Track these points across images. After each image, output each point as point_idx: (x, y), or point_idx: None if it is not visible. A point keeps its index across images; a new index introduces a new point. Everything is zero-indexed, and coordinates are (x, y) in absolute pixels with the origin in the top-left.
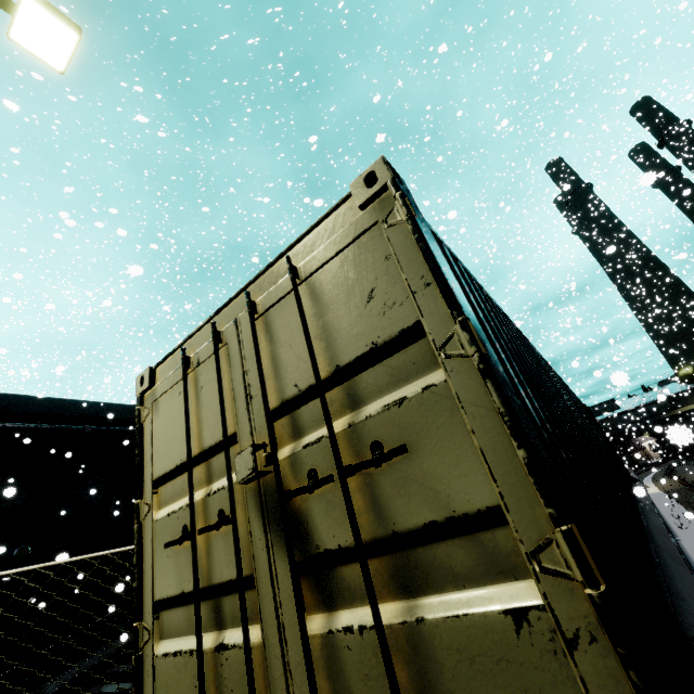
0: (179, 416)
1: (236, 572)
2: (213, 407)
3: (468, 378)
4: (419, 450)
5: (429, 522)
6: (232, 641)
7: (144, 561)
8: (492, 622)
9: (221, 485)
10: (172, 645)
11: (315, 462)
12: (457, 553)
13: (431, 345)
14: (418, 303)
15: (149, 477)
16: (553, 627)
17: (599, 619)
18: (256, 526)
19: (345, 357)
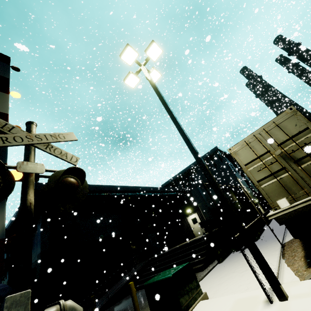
0: (247, 153)
1: (282, 166)
2: (259, 148)
3: None
4: None
5: None
6: (282, 176)
7: (249, 177)
8: None
9: (268, 159)
10: (266, 184)
11: (292, 149)
12: None
13: (310, 130)
14: (306, 125)
15: (242, 165)
16: None
17: None
18: (282, 160)
19: (293, 134)
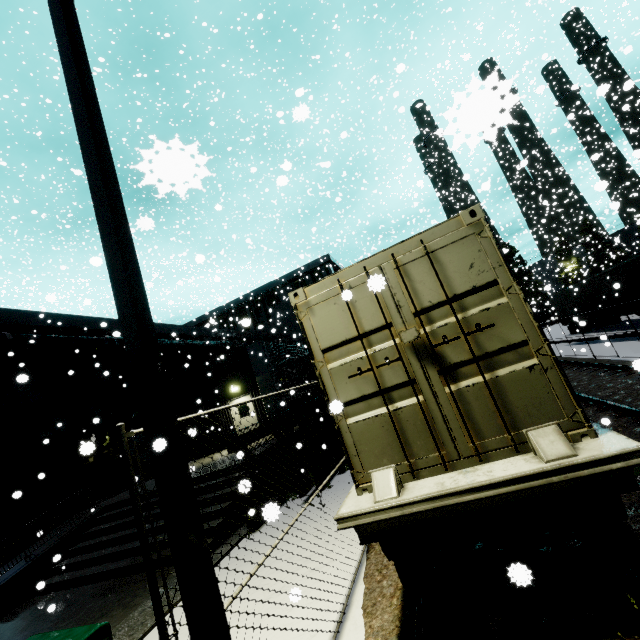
0: (338, 316)
1: (409, 377)
2: (368, 311)
3: (517, 301)
4: (496, 325)
5: (501, 347)
6: (403, 405)
7: (327, 388)
8: (522, 371)
9: (383, 347)
10: (360, 417)
11: (445, 333)
12: (509, 356)
13: (499, 289)
14: (496, 272)
15: (317, 349)
16: (540, 368)
17: (554, 362)
18: (413, 360)
19: (459, 291)
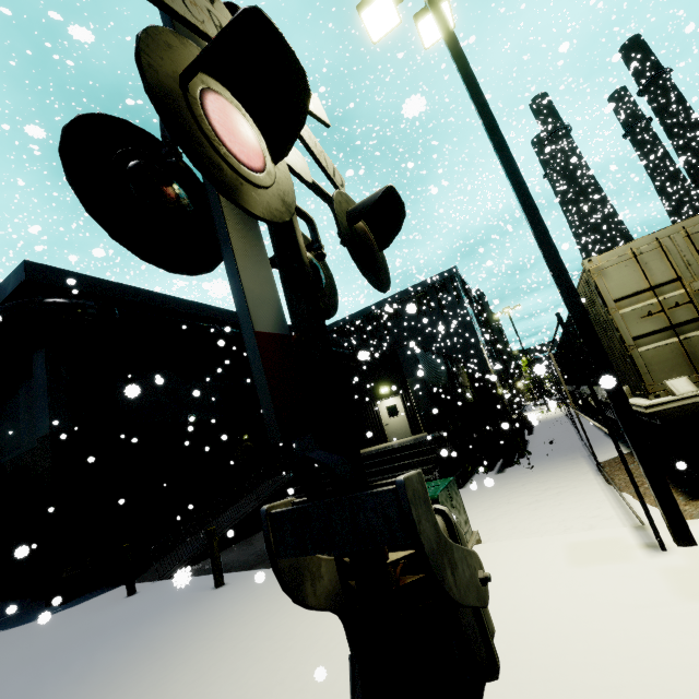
0: (629, 275)
1: None
2: (658, 270)
3: None
4: None
5: None
6: (692, 335)
7: (619, 327)
8: None
9: (672, 295)
10: (649, 347)
11: None
12: None
13: None
14: None
15: (609, 299)
16: None
17: None
18: None
19: None
